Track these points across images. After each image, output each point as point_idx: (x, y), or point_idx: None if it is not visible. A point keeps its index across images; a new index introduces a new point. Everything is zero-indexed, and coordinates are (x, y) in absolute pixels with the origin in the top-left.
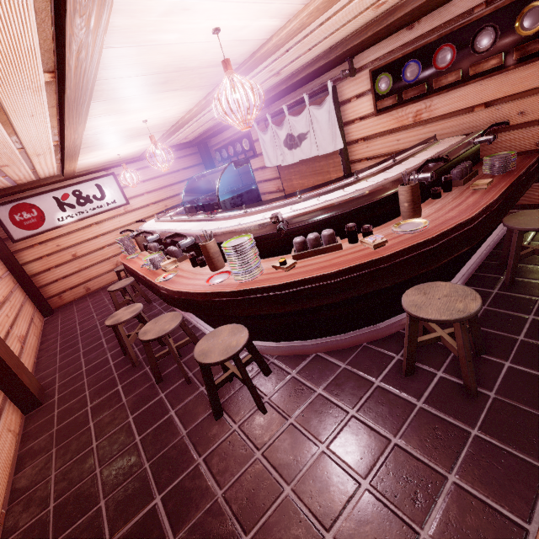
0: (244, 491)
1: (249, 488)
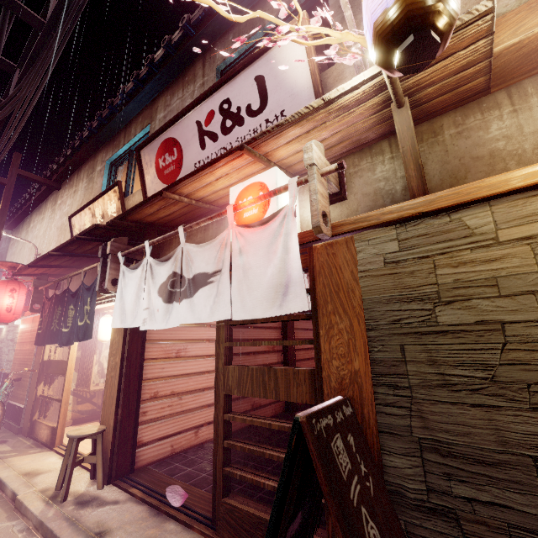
0: (264, 460)
1: (265, 461)
